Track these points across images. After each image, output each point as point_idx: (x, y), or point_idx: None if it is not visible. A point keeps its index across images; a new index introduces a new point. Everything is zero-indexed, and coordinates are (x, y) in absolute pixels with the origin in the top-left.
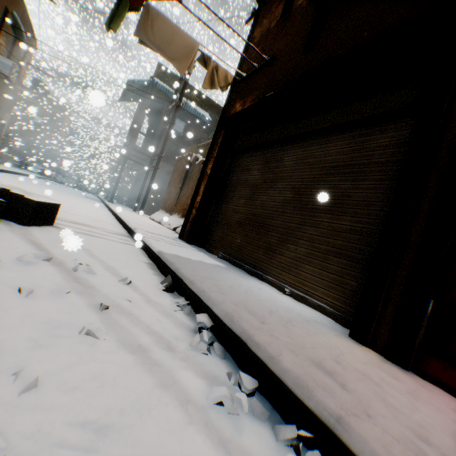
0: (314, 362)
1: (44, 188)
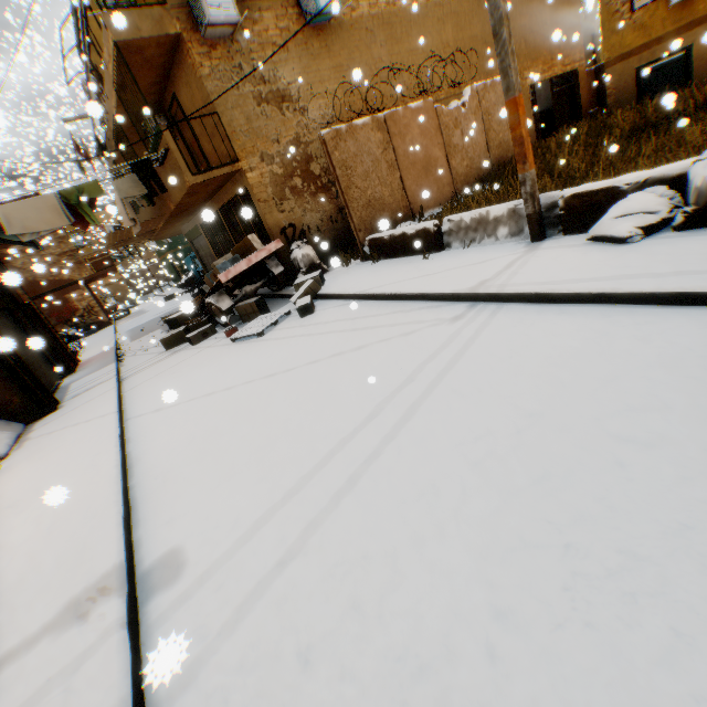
0: (106, 356)
1: (432, 406)
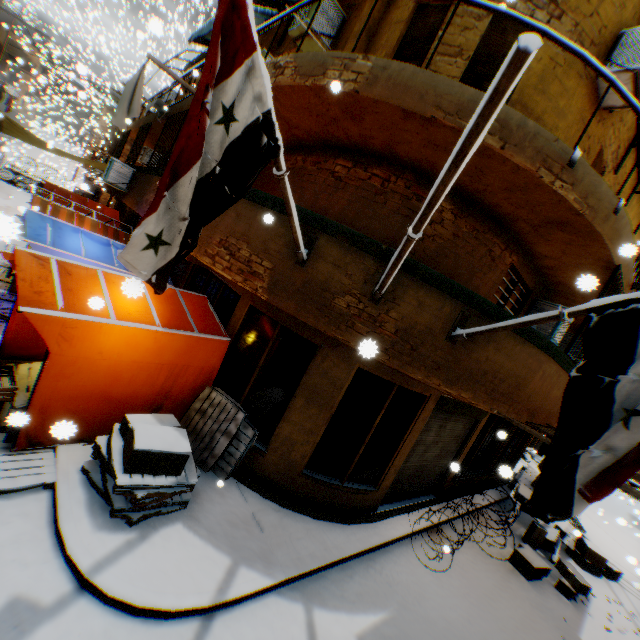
0: None
1: (592, 510)
